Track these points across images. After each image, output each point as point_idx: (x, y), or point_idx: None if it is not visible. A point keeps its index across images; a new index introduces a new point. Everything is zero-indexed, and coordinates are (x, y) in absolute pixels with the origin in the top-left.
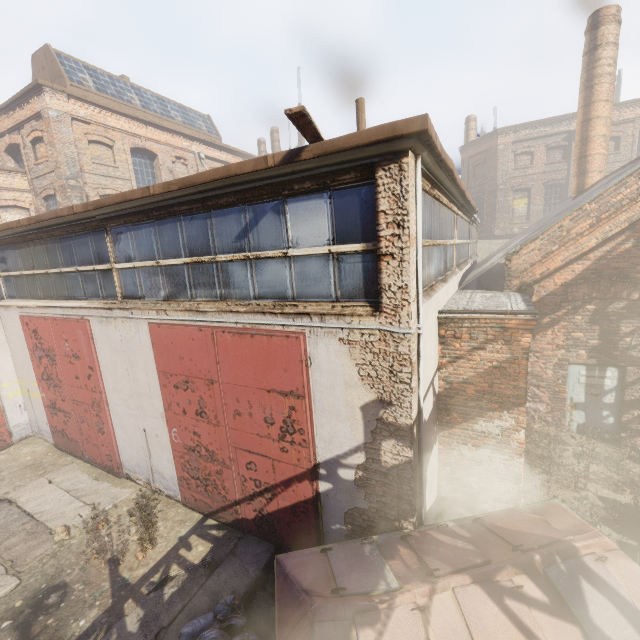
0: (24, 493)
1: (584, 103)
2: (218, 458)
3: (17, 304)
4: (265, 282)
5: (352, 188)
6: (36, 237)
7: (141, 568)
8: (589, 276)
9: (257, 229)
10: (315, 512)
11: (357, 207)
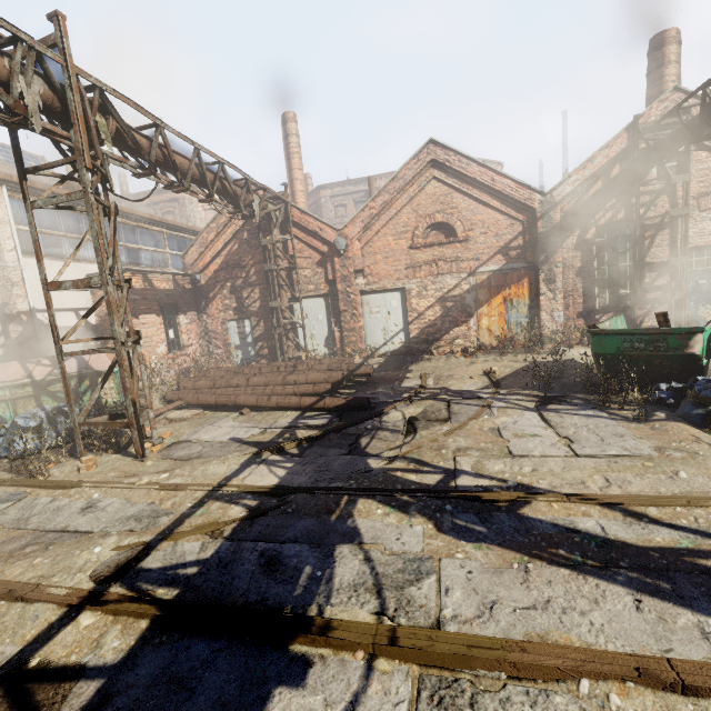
0: None
1: (289, 169)
2: None
3: None
4: None
5: None
6: None
7: None
8: (225, 266)
9: None
10: None
11: None
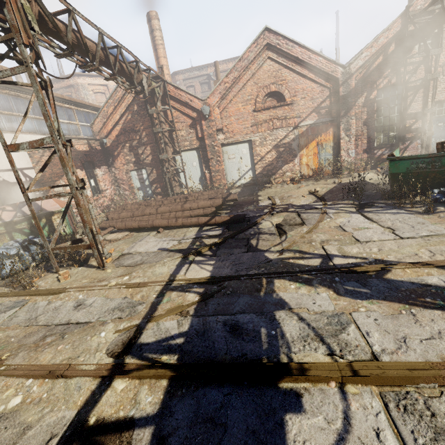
0: None
1: (156, 58)
2: None
3: None
4: None
5: None
6: None
7: None
8: (123, 131)
9: None
10: None
11: None
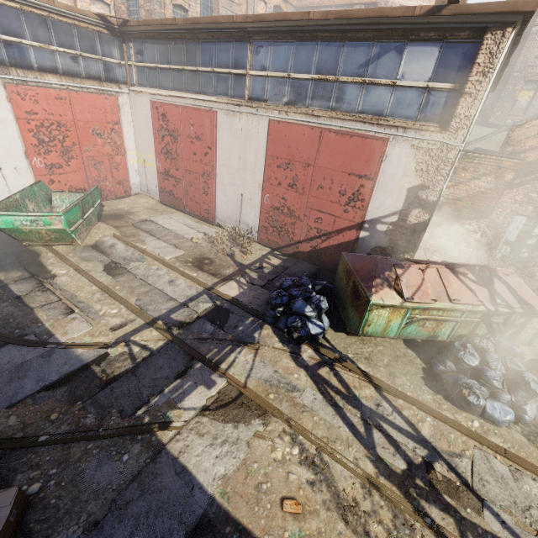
0: (159, 220)
1: None
2: (295, 215)
3: (149, 91)
4: (370, 102)
5: (462, 43)
6: (180, 36)
7: (247, 261)
8: None
9: (379, 61)
10: (353, 248)
11: (459, 58)
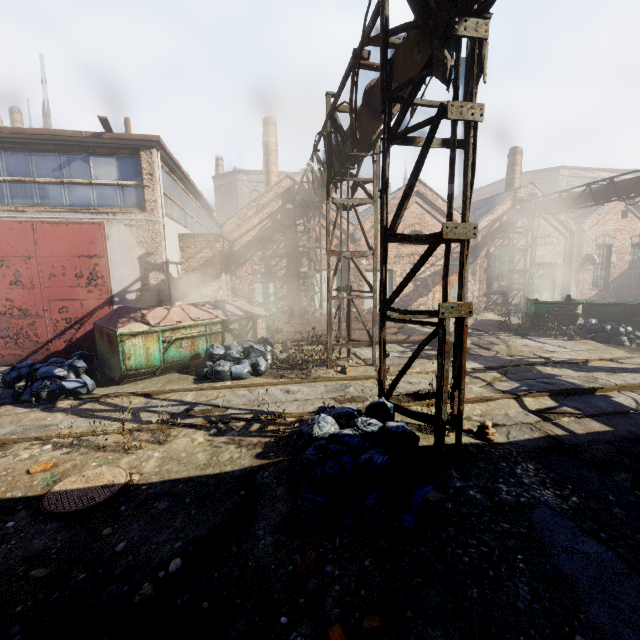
0: None
1: (266, 162)
2: (32, 313)
3: None
4: (76, 196)
5: (129, 157)
6: None
7: None
8: (257, 238)
9: (70, 167)
10: None
11: (132, 165)
